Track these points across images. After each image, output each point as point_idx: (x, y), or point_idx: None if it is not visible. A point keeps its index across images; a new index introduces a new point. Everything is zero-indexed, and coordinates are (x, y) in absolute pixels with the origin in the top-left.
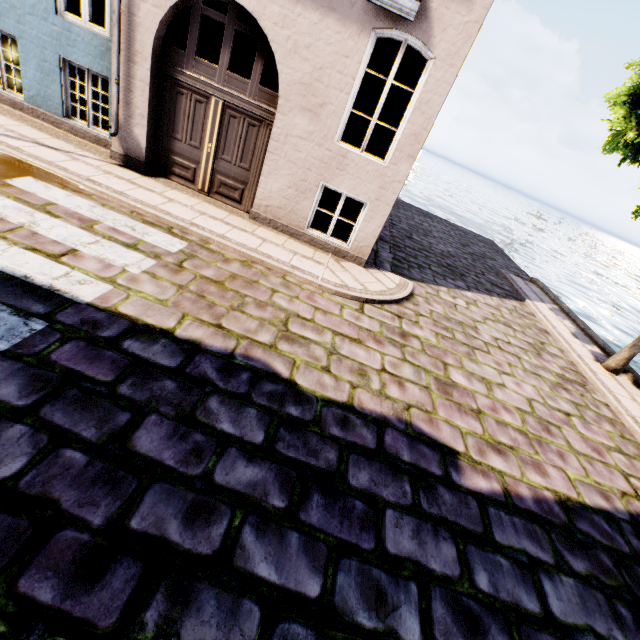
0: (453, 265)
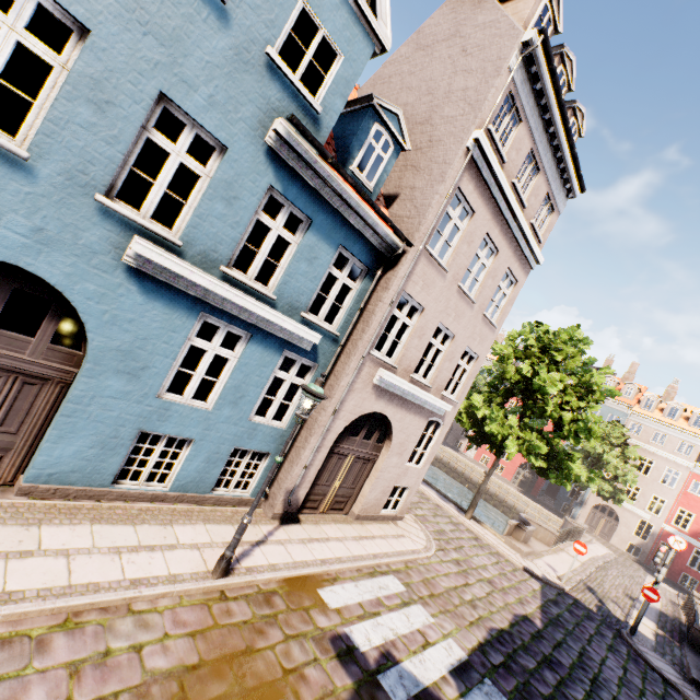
0: None
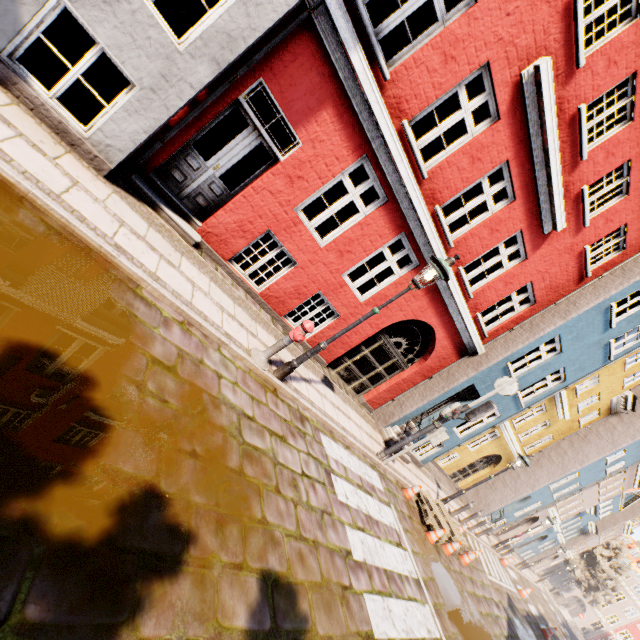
0: None
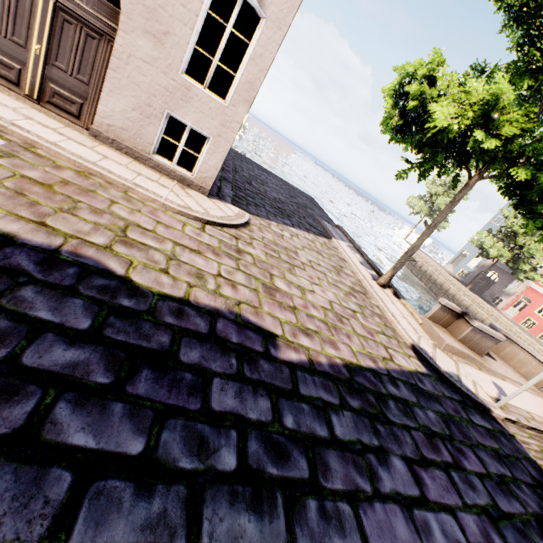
0: (283, 208)
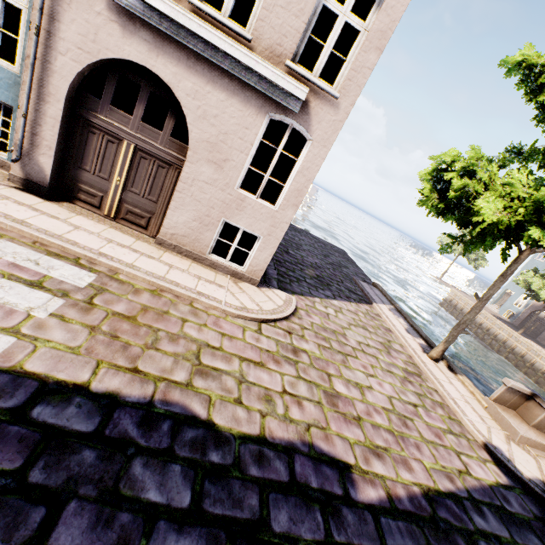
0: (321, 276)
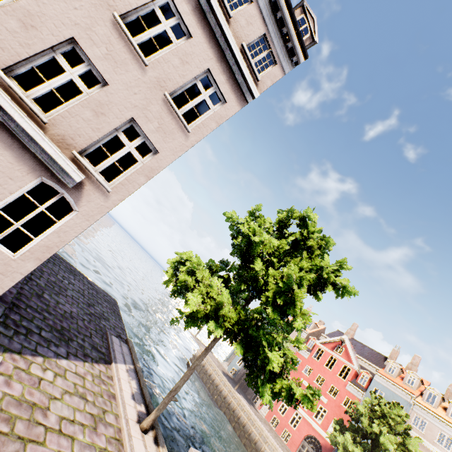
0: (68, 328)
